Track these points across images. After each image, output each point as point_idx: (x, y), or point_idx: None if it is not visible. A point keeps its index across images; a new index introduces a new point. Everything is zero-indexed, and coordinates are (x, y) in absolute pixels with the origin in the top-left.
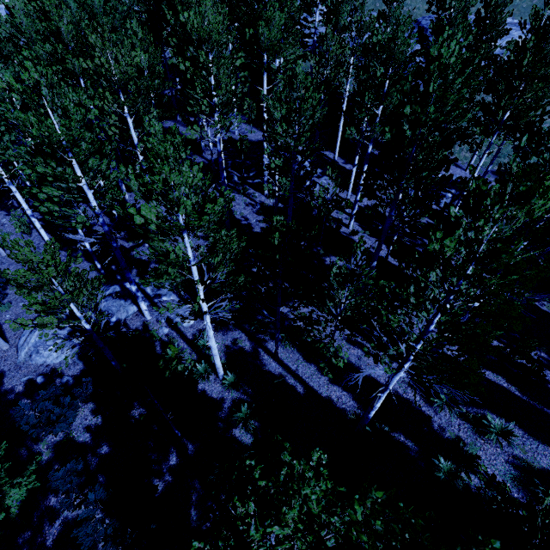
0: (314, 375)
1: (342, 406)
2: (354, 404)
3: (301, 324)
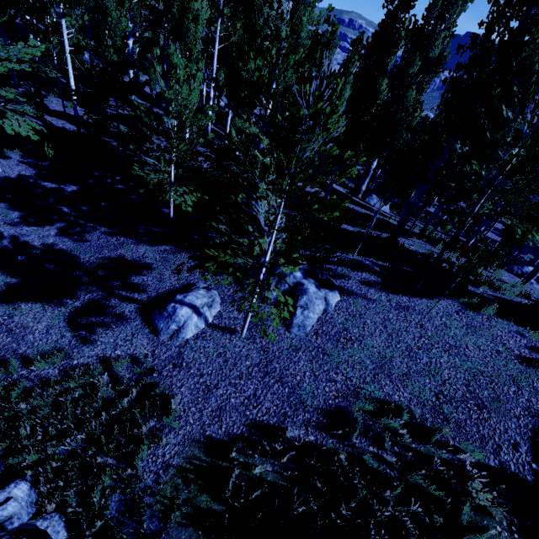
0: (55, 121)
1: (72, 130)
2: (82, 130)
3: (51, 105)
